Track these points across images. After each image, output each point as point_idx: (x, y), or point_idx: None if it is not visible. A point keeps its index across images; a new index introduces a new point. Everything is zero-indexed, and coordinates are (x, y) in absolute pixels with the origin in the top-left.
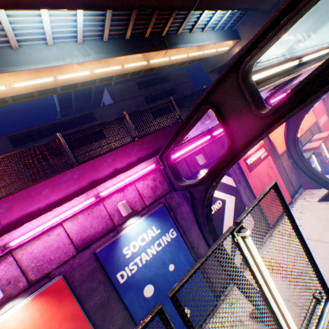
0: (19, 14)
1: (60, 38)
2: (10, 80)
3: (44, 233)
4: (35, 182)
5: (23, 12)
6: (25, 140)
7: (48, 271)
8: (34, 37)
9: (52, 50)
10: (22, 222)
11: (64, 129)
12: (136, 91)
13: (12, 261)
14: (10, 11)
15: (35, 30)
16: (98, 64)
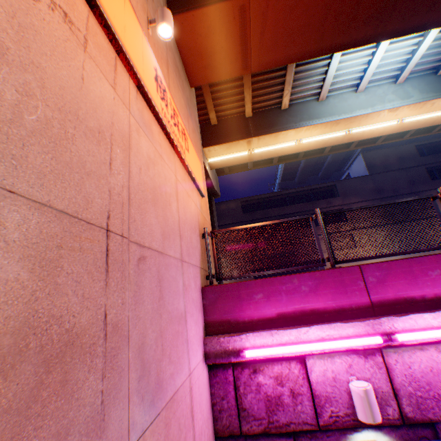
0: (347, 59)
1: (372, 81)
2: (302, 135)
3: (429, 343)
4: (391, 253)
5: (355, 54)
6: (253, 207)
7: (432, 417)
8: (344, 85)
9: (359, 97)
10: (395, 309)
11: (293, 201)
12: (412, 159)
13: (379, 364)
14: (341, 56)
15: (351, 75)
16: (416, 109)
